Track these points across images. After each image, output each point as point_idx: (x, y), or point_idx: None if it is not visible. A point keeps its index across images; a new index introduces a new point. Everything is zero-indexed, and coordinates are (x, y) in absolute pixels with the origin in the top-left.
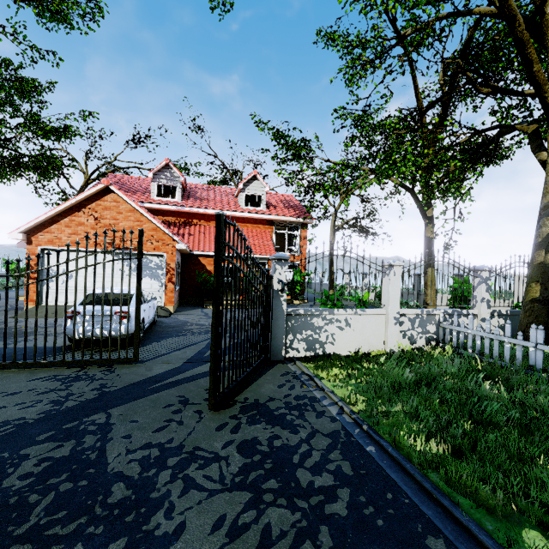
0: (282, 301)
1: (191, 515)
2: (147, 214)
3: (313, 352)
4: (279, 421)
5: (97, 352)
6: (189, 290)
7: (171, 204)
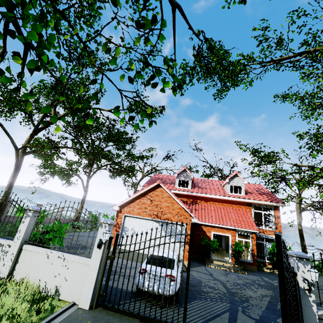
0: (311, 302)
1: None
2: (177, 199)
3: None
4: None
5: (153, 306)
6: (194, 248)
7: (186, 191)
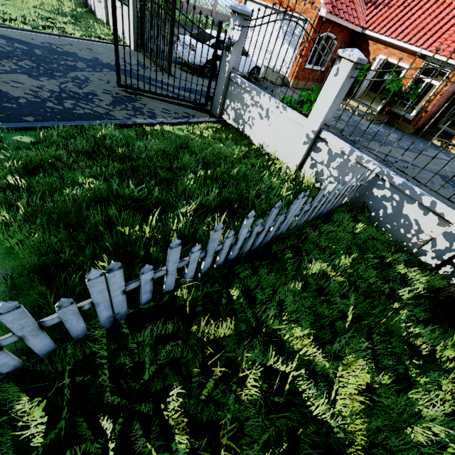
0: (227, 62)
1: (47, 82)
2: None
3: (237, 126)
4: (117, 103)
5: (179, 68)
6: None
7: None
